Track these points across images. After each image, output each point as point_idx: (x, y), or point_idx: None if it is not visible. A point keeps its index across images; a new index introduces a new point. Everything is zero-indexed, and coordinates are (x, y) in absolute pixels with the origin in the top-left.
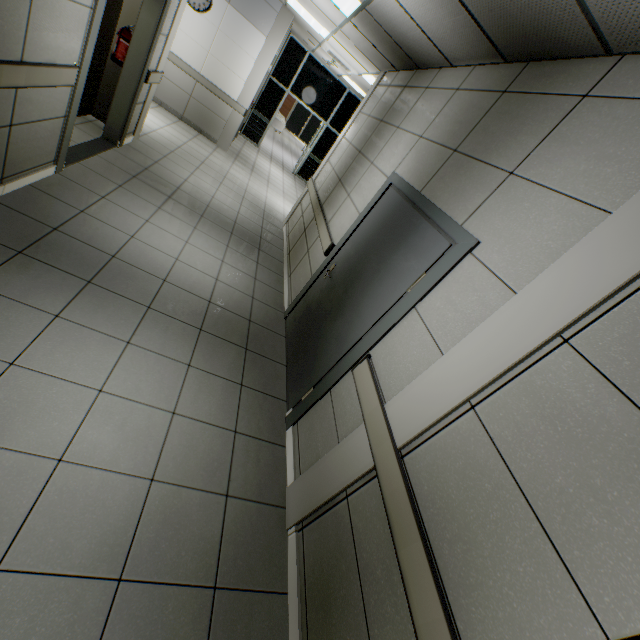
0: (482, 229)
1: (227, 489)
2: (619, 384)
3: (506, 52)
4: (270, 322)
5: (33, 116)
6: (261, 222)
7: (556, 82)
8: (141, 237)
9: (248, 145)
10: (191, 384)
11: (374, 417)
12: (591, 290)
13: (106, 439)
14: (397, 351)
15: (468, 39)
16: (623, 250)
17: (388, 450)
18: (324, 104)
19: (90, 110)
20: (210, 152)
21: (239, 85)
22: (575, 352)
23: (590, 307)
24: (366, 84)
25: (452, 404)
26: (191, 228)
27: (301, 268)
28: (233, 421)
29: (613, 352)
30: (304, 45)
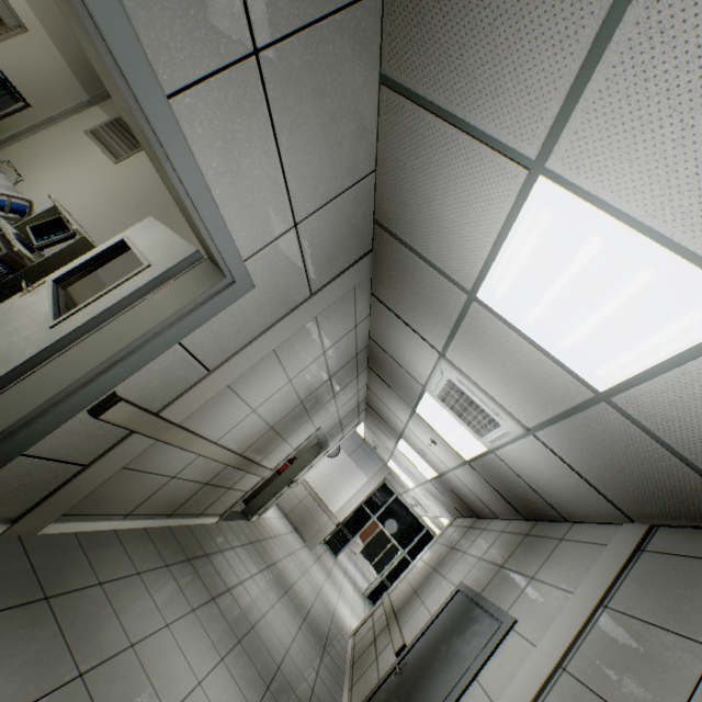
0: (518, 612)
1: None
2: (588, 683)
3: (523, 513)
4: None
5: (239, 486)
6: (329, 622)
7: (549, 531)
8: (246, 585)
9: (328, 553)
10: None
11: None
12: (569, 632)
13: None
14: None
15: (501, 503)
16: (579, 609)
17: None
18: (404, 534)
19: None
20: (300, 546)
21: (340, 503)
22: (568, 673)
23: (570, 642)
24: (442, 524)
25: None
26: (277, 596)
27: (367, 675)
28: None
29: (584, 666)
30: (393, 489)
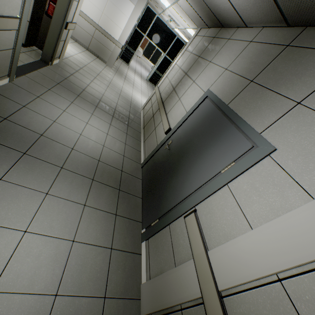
0: (277, 140)
1: (105, 292)
2: None
3: (291, 19)
4: (133, 170)
5: None
6: (129, 109)
7: None
8: (60, 121)
9: (123, 64)
10: (85, 218)
11: (201, 259)
12: None
13: (26, 268)
14: (215, 212)
15: (264, 10)
16: None
17: (212, 290)
18: (164, 44)
19: (34, 43)
20: (102, 68)
21: (119, 32)
22: None
23: None
24: (188, 34)
25: (263, 273)
26: (90, 114)
27: (151, 138)
28: (110, 241)
29: None
30: (154, 11)
